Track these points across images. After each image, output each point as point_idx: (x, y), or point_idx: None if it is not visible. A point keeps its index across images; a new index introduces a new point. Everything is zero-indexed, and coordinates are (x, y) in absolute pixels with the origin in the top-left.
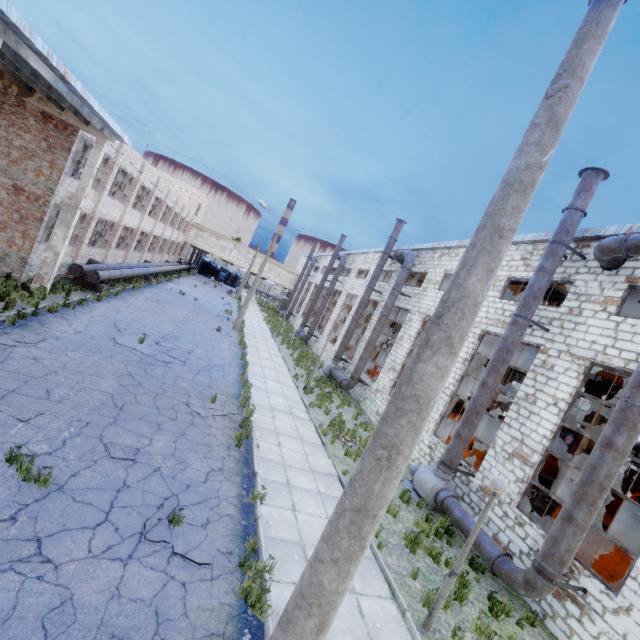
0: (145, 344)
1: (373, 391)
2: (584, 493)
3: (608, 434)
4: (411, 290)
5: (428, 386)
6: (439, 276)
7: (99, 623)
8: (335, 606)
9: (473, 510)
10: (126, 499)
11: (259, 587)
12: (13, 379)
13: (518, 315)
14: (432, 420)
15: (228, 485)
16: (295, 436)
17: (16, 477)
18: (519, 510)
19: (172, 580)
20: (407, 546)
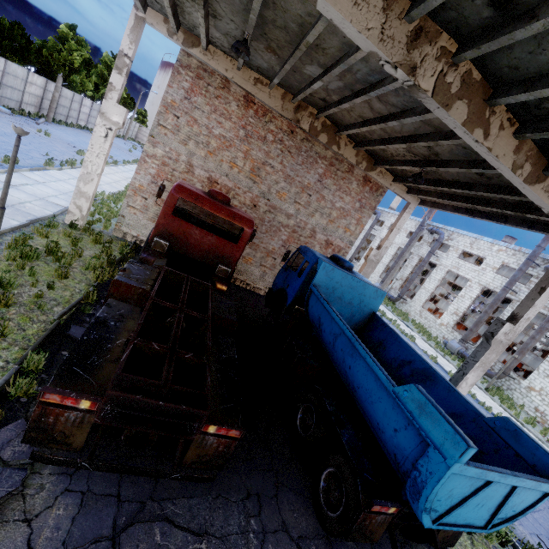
0: None
1: (524, 387)
2: None
3: None
4: None
5: None
6: None
7: None
8: None
9: None
10: None
11: None
12: None
13: None
14: None
15: None
16: None
17: None
18: None
19: None
20: None
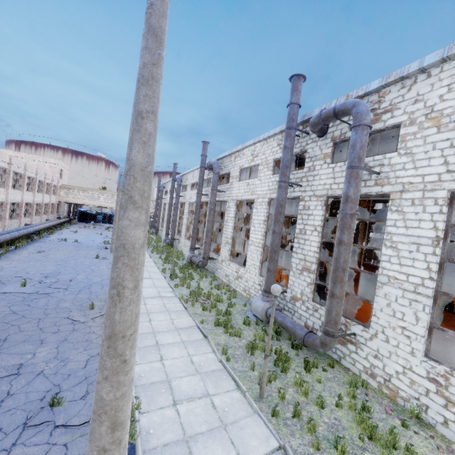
0: (28, 286)
1: (220, 262)
2: (336, 276)
3: (338, 236)
4: (224, 187)
5: (128, 235)
6: (237, 172)
7: None
8: (120, 408)
9: (291, 313)
10: (10, 404)
11: None
12: None
13: (280, 181)
14: (256, 267)
15: None
16: (163, 311)
17: None
18: (314, 302)
19: (54, 446)
20: (248, 352)
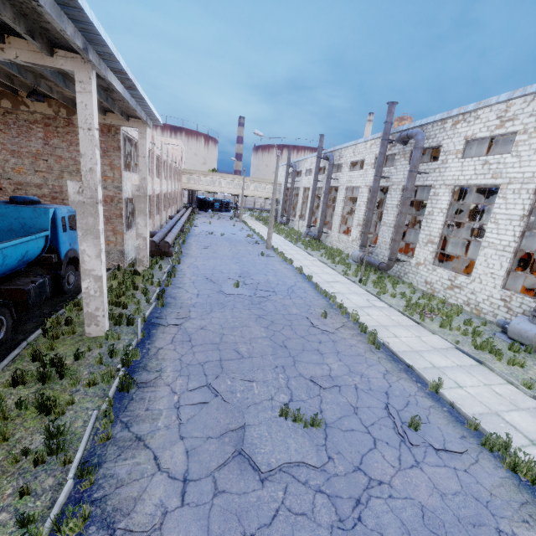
0: (239, 287)
1: (413, 265)
2: None
3: None
4: (426, 167)
5: None
6: (459, 145)
7: (456, 518)
8: None
9: None
10: (366, 418)
11: (527, 461)
12: (210, 350)
13: None
14: (498, 277)
15: (405, 382)
16: (396, 324)
17: (296, 426)
18: None
19: (457, 471)
20: None
